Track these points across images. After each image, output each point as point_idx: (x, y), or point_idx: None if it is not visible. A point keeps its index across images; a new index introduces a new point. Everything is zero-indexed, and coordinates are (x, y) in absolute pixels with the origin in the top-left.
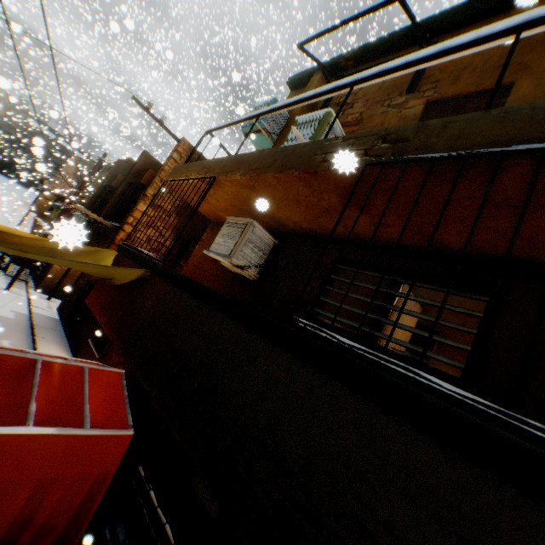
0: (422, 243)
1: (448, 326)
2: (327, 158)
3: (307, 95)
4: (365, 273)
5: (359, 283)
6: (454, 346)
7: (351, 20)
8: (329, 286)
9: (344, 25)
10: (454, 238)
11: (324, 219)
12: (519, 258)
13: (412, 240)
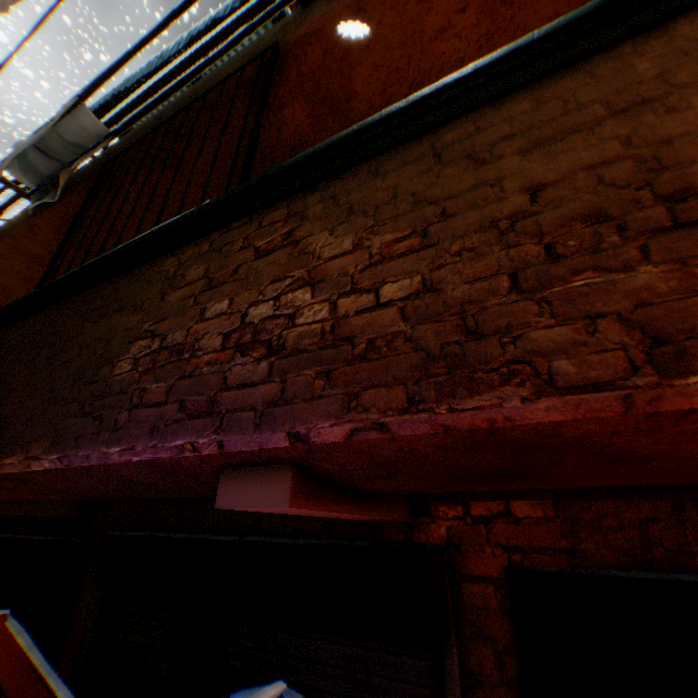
0: None
1: None
2: None
3: None
4: None
5: None
6: None
7: None
8: None
9: None
10: None
11: None
12: None
13: None
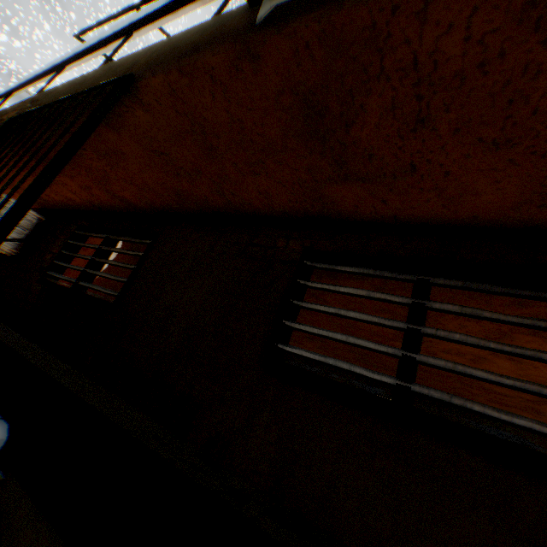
0: (124, 204)
1: (124, 267)
2: (4, 119)
3: (40, 73)
4: (94, 236)
5: (86, 244)
6: (121, 280)
7: (108, 19)
8: (67, 250)
9: (104, 23)
10: (128, 194)
11: (57, 187)
12: (168, 208)
13: (117, 201)
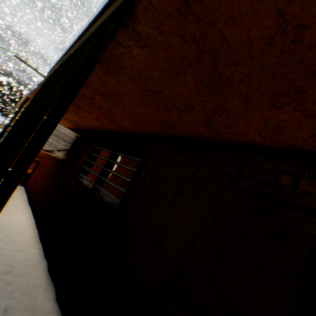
0: (122, 129)
1: (123, 178)
2: None
3: (71, 44)
4: (104, 150)
5: (99, 156)
6: (121, 190)
7: None
8: (89, 159)
9: None
10: (124, 123)
11: (82, 118)
12: (154, 133)
13: (117, 127)
